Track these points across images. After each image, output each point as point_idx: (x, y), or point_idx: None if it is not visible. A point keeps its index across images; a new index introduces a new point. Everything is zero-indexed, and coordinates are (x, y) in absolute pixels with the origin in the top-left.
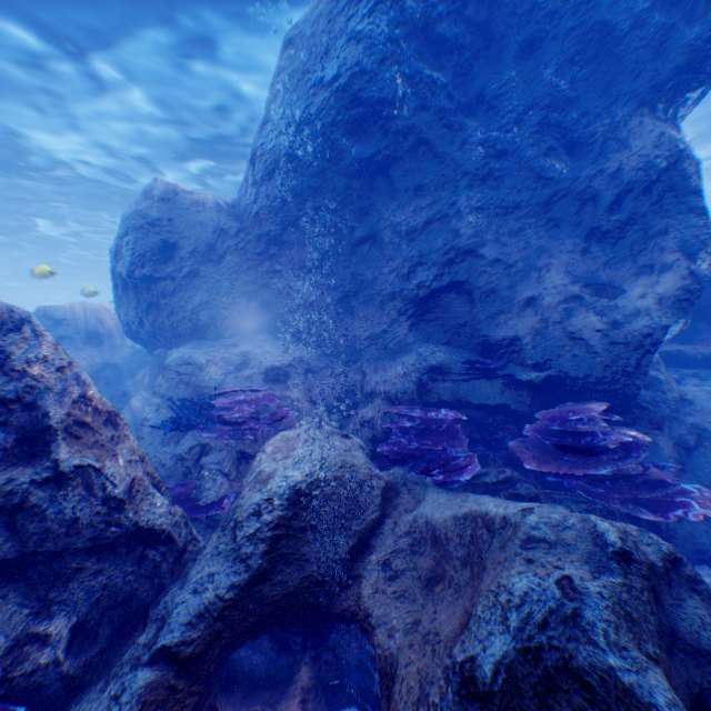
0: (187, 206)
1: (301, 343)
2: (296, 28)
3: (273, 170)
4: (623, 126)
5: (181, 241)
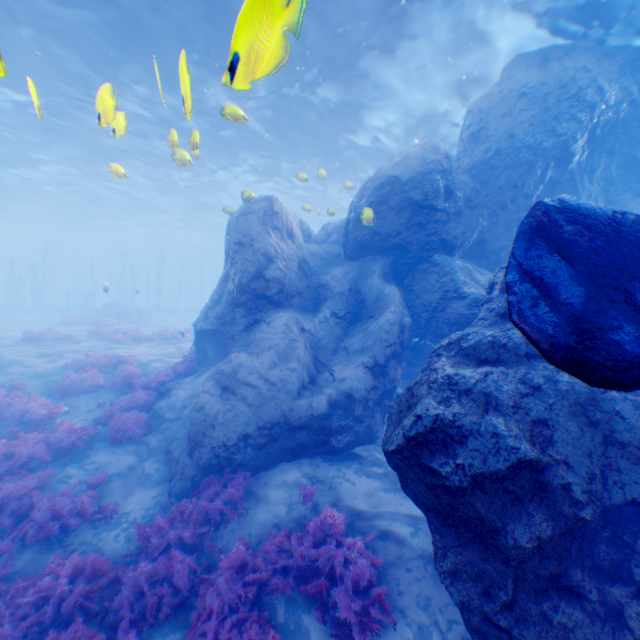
0: (454, 166)
1: (487, 270)
2: (525, 88)
3: (515, 167)
4: (628, 202)
5: (452, 188)
